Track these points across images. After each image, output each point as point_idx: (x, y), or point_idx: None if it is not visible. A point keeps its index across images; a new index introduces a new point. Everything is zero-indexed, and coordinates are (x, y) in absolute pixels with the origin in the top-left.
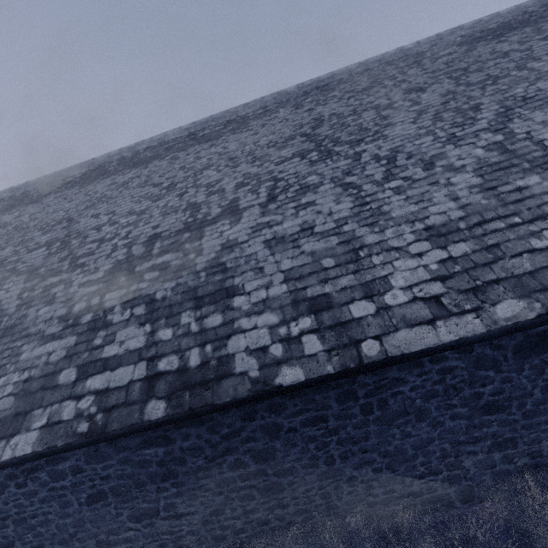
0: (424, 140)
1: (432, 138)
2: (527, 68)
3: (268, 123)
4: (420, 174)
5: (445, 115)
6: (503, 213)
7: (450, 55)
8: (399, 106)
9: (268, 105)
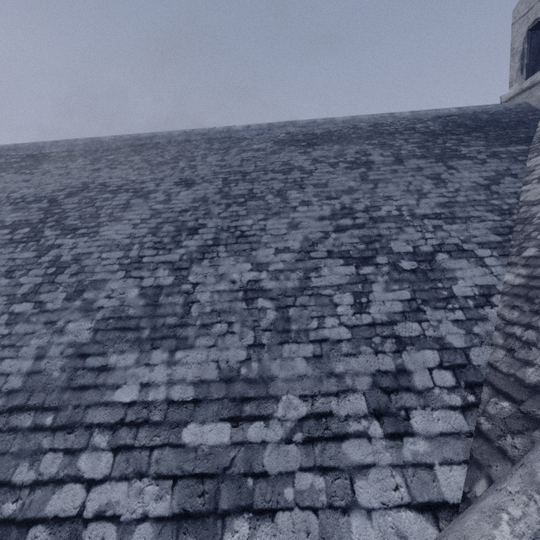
0: (112, 255)
1: (121, 255)
2: (283, 196)
3: (51, 172)
4: (57, 303)
5: (166, 227)
6: (50, 402)
7: (257, 151)
8: (152, 198)
9: (75, 150)
